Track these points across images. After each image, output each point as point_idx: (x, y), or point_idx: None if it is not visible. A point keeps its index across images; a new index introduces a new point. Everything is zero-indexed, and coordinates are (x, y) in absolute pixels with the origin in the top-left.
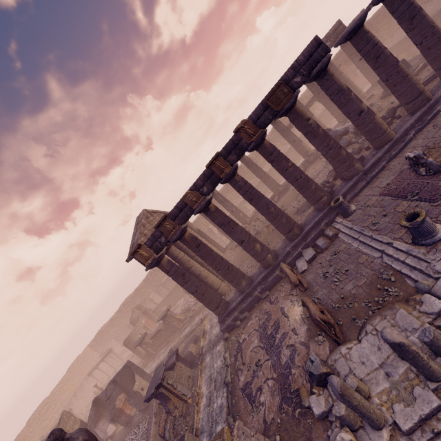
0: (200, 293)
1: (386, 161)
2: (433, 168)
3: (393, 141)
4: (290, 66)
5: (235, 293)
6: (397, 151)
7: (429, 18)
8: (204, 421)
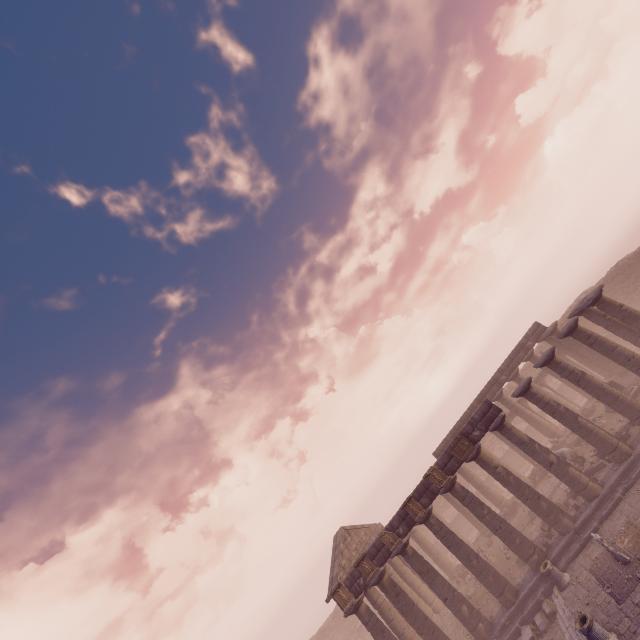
0: None
1: (598, 521)
2: (618, 558)
3: (599, 497)
4: (467, 422)
5: None
6: (607, 511)
7: (595, 382)
8: None
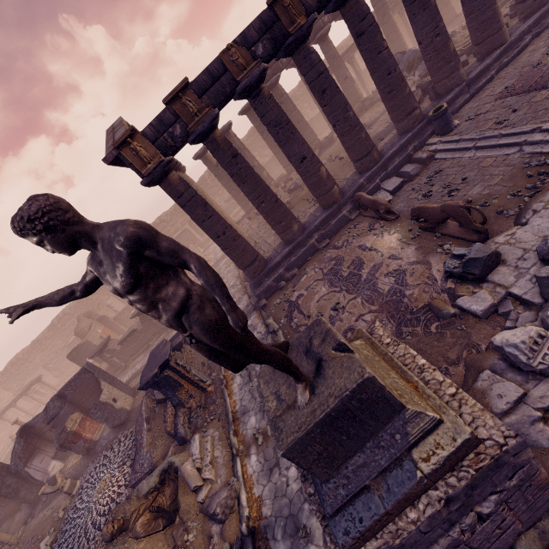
0: (230, 238)
1: (496, 70)
2: None
3: (506, 45)
4: None
5: (275, 250)
6: (510, 58)
7: None
8: (245, 400)
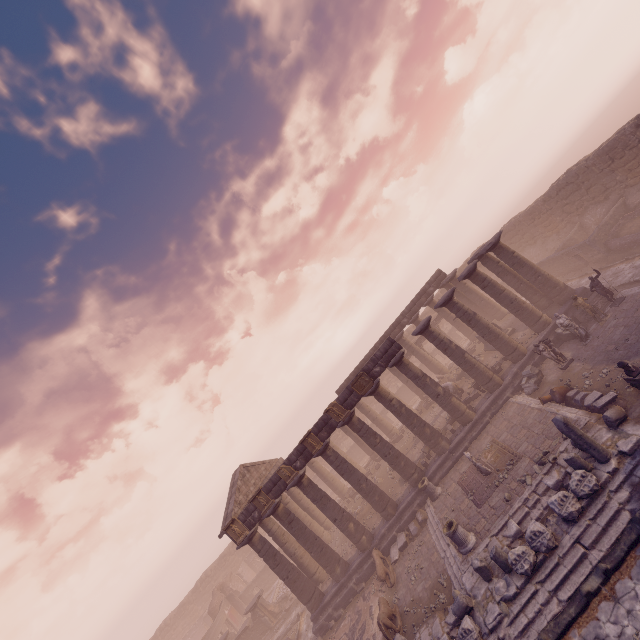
0: (292, 580)
1: (469, 442)
2: (482, 471)
3: (472, 422)
4: (370, 359)
5: (332, 581)
6: (477, 432)
7: (483, 322)
8: None
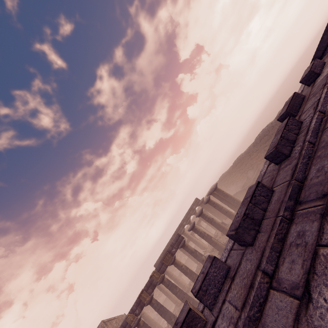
0: None
1: None
2: None
3: None
4: (170, 245)
5: None
6: None
7: (217, 222)
8: None
